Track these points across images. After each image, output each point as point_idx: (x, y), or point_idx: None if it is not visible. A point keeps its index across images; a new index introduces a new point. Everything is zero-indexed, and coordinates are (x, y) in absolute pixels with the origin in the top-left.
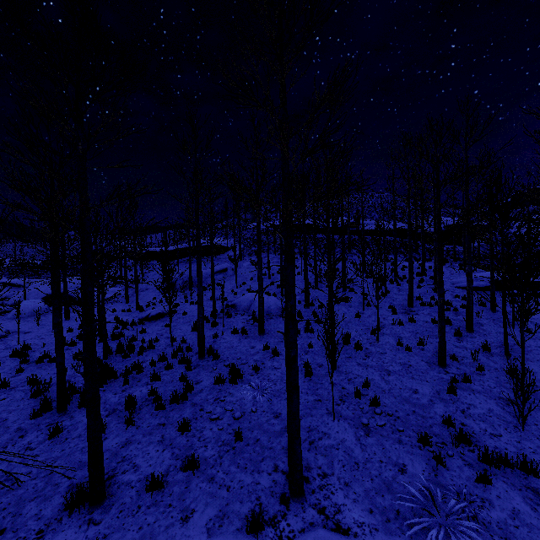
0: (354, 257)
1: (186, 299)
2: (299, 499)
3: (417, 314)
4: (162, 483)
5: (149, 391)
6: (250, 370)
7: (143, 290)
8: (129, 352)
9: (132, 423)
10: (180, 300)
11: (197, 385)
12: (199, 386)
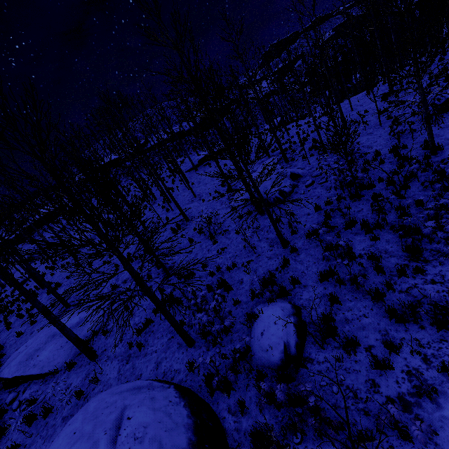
0: (143, 174)
1: (41, 262)
2: (68, 307)
3: (156, 203)
4: (23, 332)
5: (16, 315)
6: (66, 280)
7: (14, 273)
8: (5, 309)
9: (10, 328)
10: (38, 265)
11: (41, 300)
12: (41, 300)
